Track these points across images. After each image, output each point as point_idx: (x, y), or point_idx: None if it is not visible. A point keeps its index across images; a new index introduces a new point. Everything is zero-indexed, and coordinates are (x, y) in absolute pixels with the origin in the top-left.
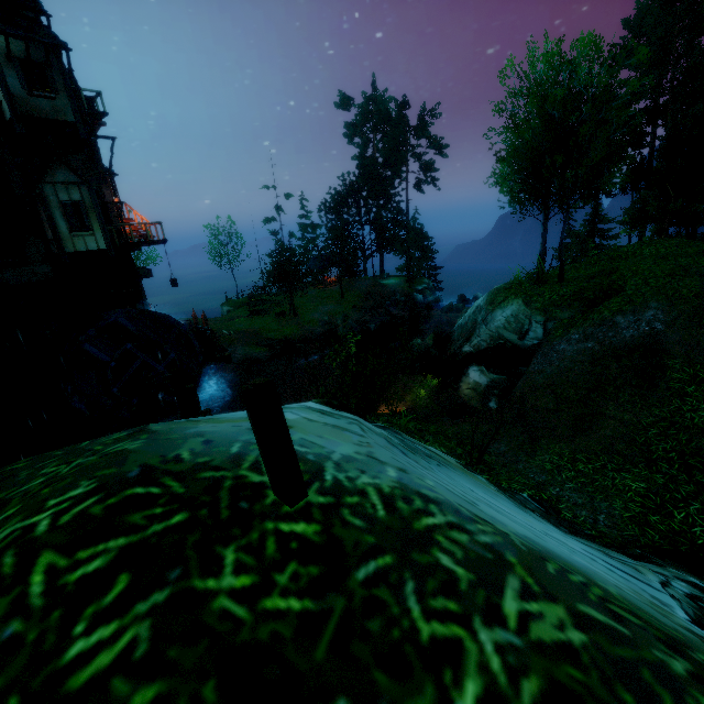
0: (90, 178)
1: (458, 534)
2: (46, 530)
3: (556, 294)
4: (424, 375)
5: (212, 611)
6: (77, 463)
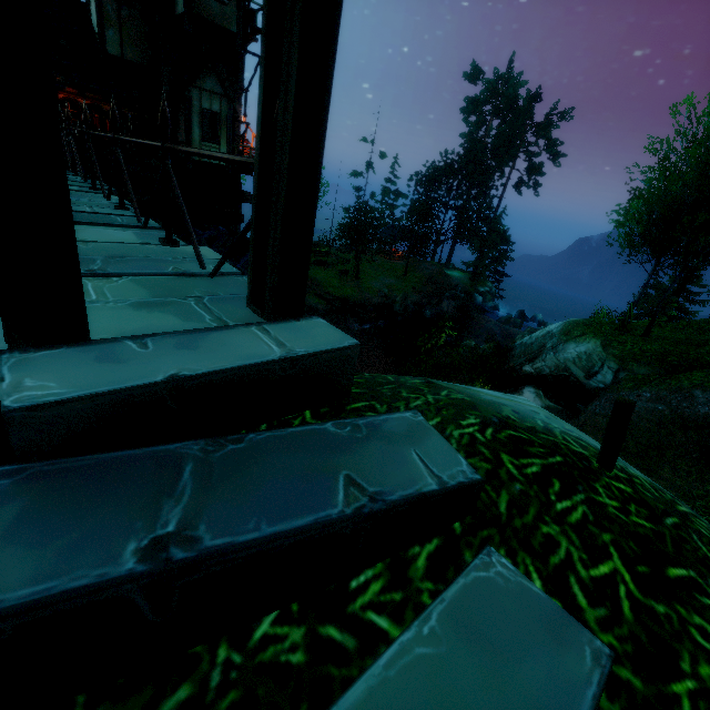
0: (228, 91)
1: (699, 521)
2: (486, 440)
3: (638, 347)
4: (473, 378)
5: (610, 512)
6: (433, 398)
